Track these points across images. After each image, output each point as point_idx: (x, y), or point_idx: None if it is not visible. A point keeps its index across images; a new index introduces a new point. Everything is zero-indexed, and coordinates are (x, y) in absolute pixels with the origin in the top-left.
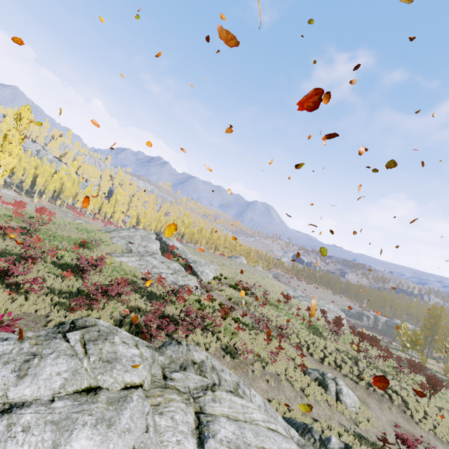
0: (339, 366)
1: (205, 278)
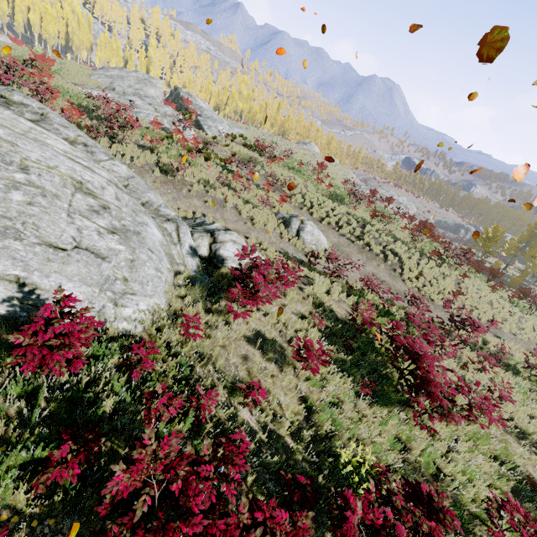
0: (340, 227)
1: (213, 133)
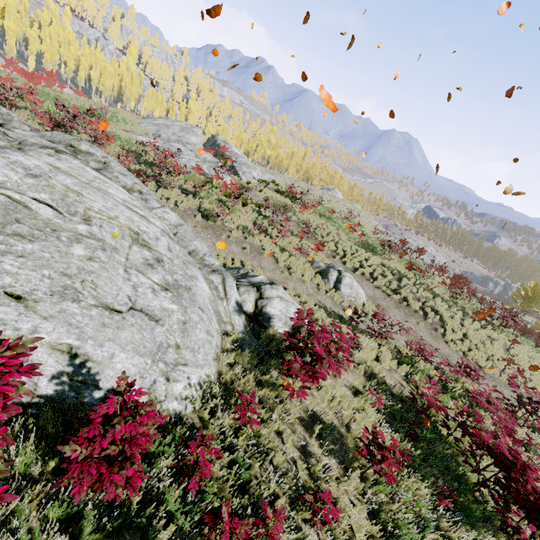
0: (374, 278)
1: (247, 178)
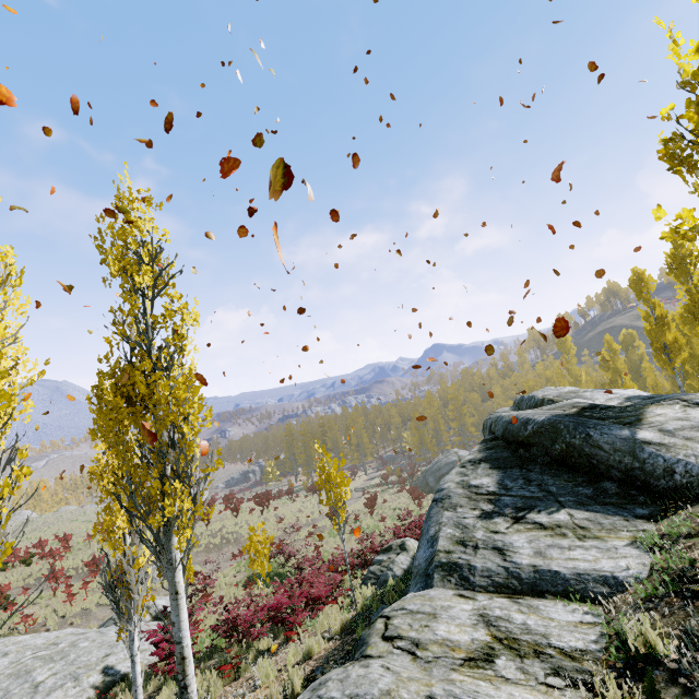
0: None
1: None
